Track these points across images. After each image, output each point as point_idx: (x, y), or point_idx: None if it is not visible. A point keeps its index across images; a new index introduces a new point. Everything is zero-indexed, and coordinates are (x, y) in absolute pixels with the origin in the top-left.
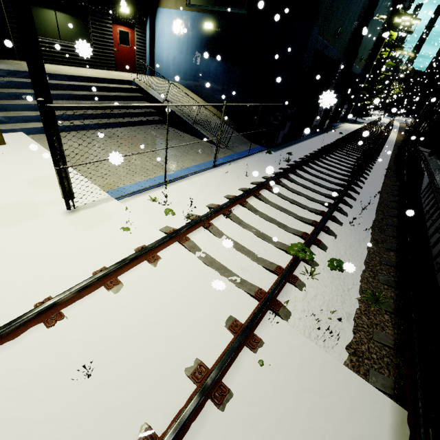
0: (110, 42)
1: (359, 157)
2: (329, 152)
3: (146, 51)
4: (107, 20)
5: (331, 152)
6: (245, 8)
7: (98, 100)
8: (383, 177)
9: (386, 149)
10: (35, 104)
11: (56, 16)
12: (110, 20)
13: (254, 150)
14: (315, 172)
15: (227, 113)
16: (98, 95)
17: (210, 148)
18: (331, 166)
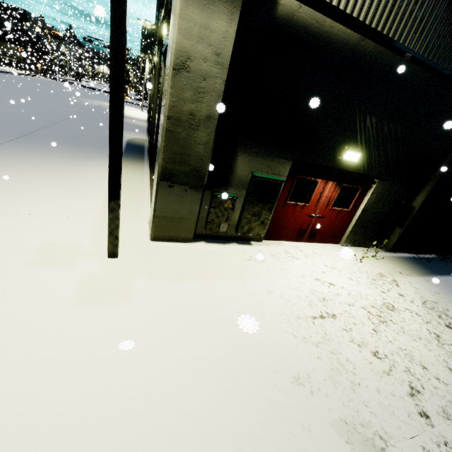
0: None
1: None
2: None
3: None
4: None
5: None
6: None
7: None
8: None
9: None
10: None
11: None
12: None
13: None
14: None
15: None
16: None
17: None
18: None
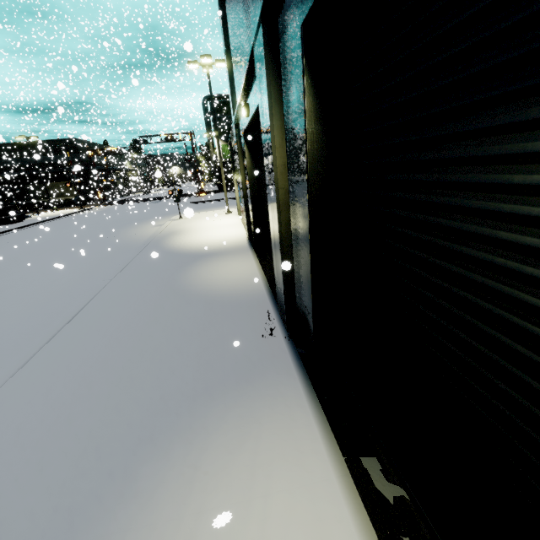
0: None
1: None
2: None
3: None
4: None
5: None
6: None
7: None
8: None
9: None
10: None
11: None
12: None
13: None
14: None
15: None
16: None
17: None
18: None
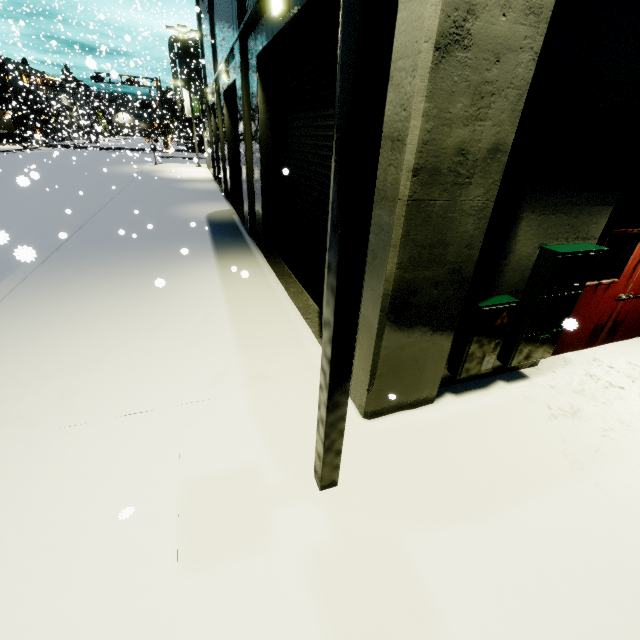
0: None
1: None
2: None
3: None
4: None
5: None
6: None
7: None
8: None
9: None
10: None
11: None
12: None
13: None
14: None
15: None
16: None
17: None
18: None
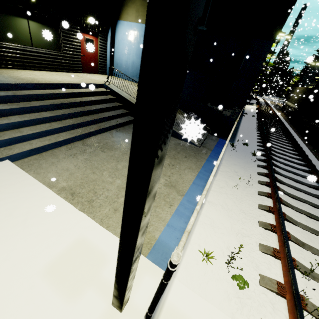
0: (78, 48)
1: (287, 140)
2: (268, 138)
3: (107, 55)
4: (76, 30)
5: (269, 139)
6: (205, 25)
7: (78, 106)
8: (317, 159)
9: (288, 128)
10: (18, 121)
11: (29, 25)
12: (78, 29)
13: (220, 144)
14: (282, 165)
15: (184, 109)
16: (79, 102)
17: (191, 149)
18: (283, 155)
